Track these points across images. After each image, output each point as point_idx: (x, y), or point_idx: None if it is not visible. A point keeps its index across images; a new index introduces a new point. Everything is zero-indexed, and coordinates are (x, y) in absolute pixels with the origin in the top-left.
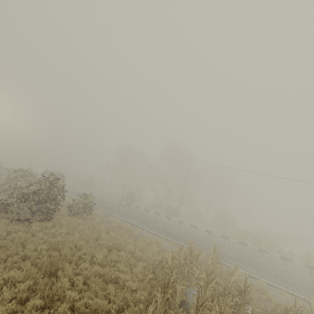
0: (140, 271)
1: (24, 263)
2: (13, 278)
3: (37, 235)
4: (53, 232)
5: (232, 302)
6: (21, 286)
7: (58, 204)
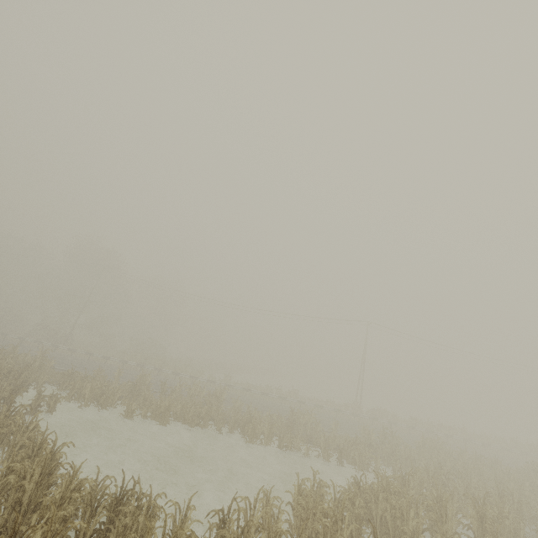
0: None
1: None
2: None
3: None
4: None
5: None
6: None
7: None
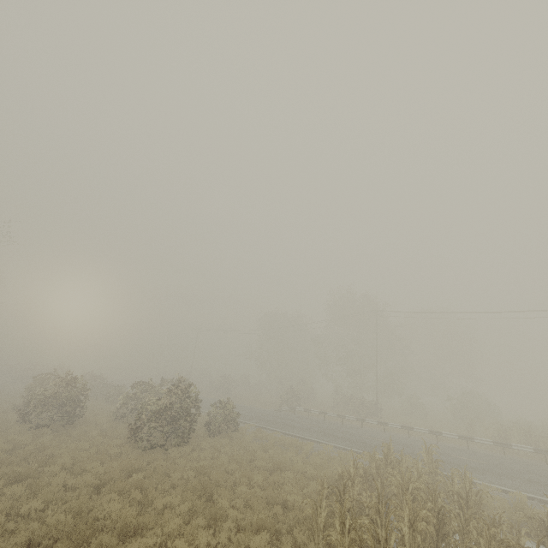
0: (314, 491)
1: (175, 491)
2: (170, 503)
3: (178, 462)
4: (196, 458)
5: (431, 504)
6: (182, 506)
7: (193, 421)
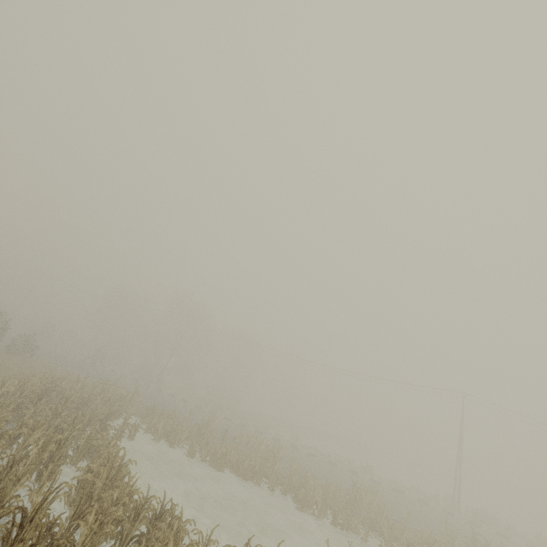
0: None
1: None
2: None
3: None
4: None
5: (99, 389)
6: None
7: None
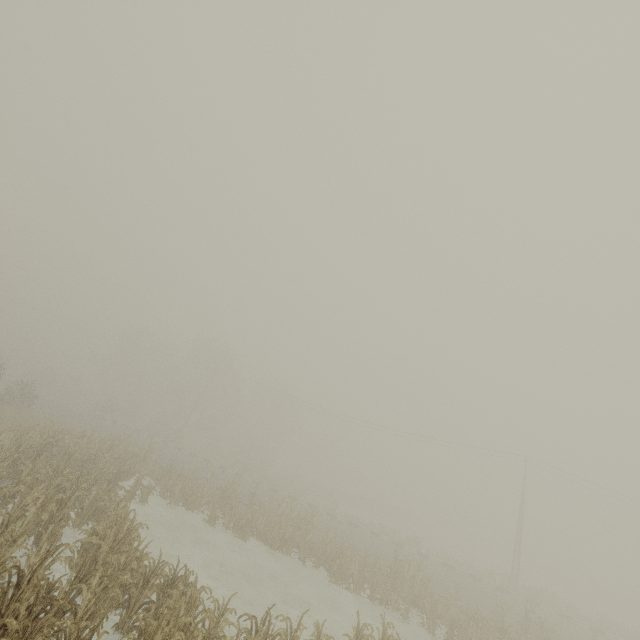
0: None
1: None
2: None
3: None
4: None
5: (108, 445)
6: None
7: None
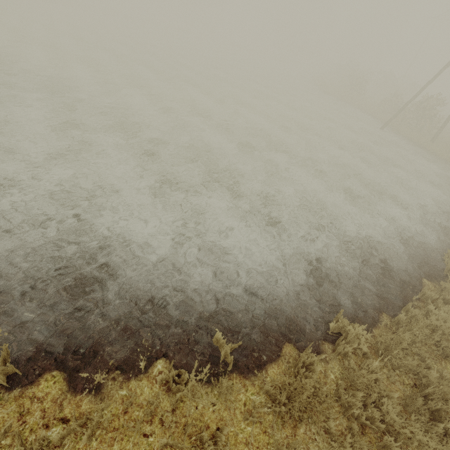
0: None
1: None
2: None
3: None
4: None
5: None
6: None
7: None
